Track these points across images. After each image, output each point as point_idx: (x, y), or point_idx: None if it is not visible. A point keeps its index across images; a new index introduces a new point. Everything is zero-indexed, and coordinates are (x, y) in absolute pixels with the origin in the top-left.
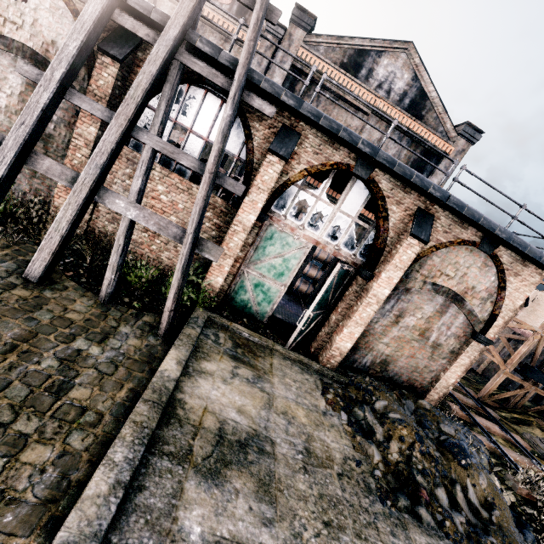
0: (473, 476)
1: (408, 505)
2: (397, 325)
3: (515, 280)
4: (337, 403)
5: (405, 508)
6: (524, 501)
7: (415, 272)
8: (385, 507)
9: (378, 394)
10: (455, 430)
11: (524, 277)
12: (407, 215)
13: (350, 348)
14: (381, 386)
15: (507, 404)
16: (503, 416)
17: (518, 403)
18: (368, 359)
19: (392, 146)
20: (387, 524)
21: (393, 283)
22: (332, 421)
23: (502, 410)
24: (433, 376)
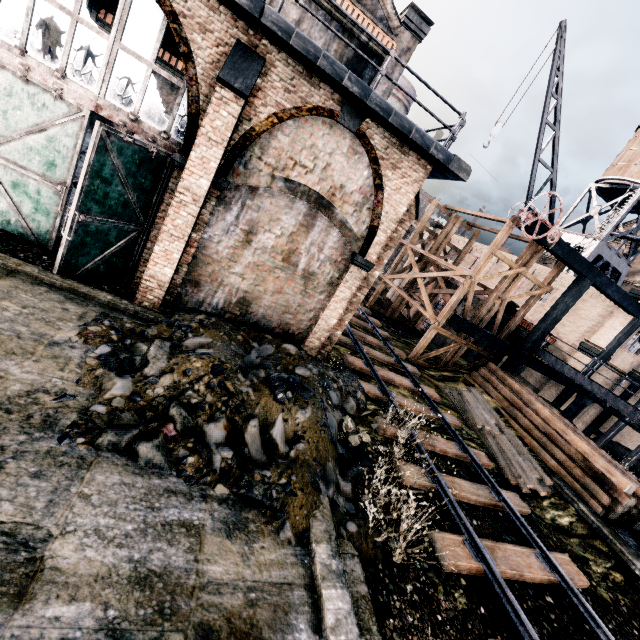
0: (289, 411)
1: (119, 441)
2: (250, 247)
3: (394, 175)
4: (105, 336)
5: (110, 445)
6: (384, 442)
7: (256, 160)
8: (63, 445)
9: (203, 332)
10: (319, 374)
11: (405, 171)
12: (223, 54)
13: (172, 275)
14: (221, 326)
15: (440, 363)
16: (431, 375)
17: (451, 361)
18: (220, 299)
19: (316, 35)
20: (37, 464)
21: (210, 168)
22: (65, 352)
23: (433, 369)
24: (312, 318)
